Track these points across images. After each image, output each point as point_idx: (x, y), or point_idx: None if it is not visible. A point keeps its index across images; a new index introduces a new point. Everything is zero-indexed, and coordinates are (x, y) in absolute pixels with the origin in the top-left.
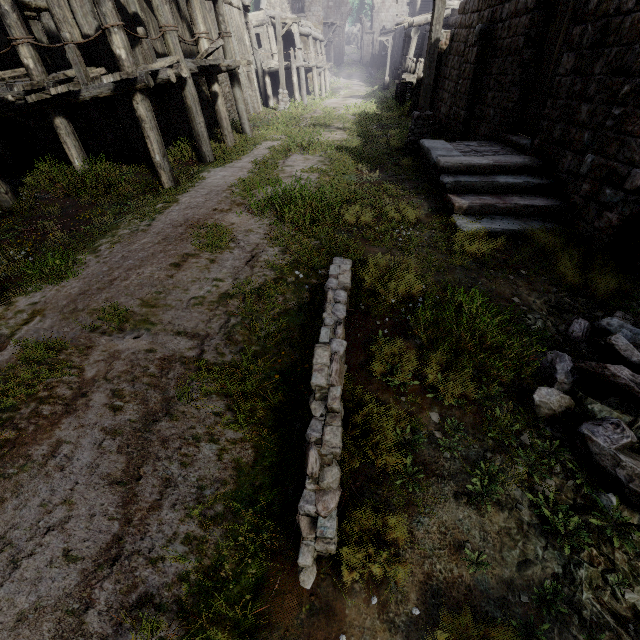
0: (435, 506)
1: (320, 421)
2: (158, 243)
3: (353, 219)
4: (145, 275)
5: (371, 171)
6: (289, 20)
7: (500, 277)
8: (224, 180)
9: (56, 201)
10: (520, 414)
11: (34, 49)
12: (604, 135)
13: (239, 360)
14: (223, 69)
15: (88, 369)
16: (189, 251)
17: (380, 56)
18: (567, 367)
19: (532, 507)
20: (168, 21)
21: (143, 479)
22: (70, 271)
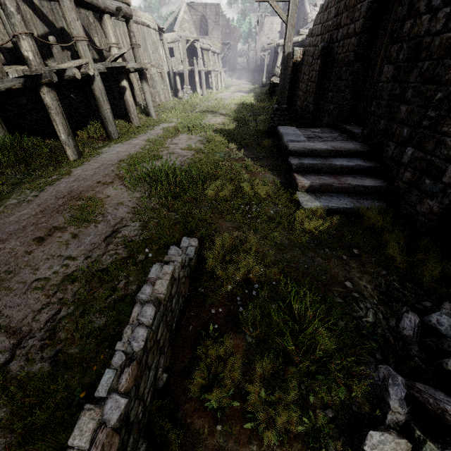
0: None
1: None
2: (33, 215)
3: (213, 193)
4: (3, 251)
5: (239, 149)
6: (191, 38)
7: (334, 256)
8: (117, 155)
9: None
10: None
11: None
12: (422, 133)
13: (47, 370)
14: (131, 70)
15: None
16: (57, 224)
17: (261, 65)
18: (401, 393)
19: None
20: (79, 33)
21: None
22: None
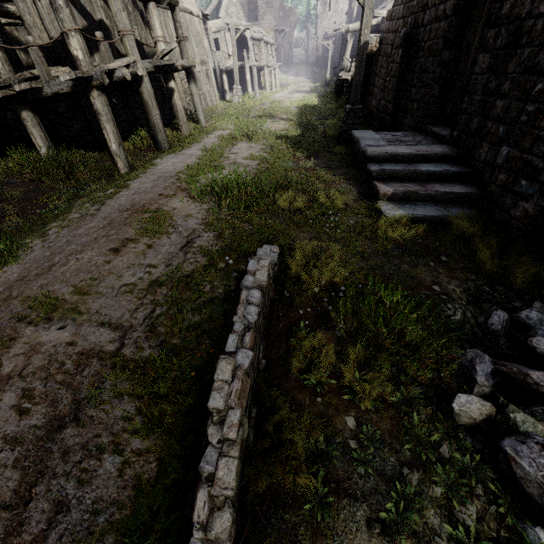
0: (345, 537)
1: (216, 449)
2: (102, 228)
3: (286, 204)
4: (83, 261)
5: (307, 158)
6: (242, 27)
7: (421, 263)
8: (173, 166)
9: (21, 185)
10: (439, 421)
11: (2, 51)
12: (519, 129)
13: (157, 355)
14: (179, 68)
15: (6, 364)
16: (129, 236)
17: (323, 57)
18: (487, 369)
19: (451, 540)
20: (125, 26)
21: (30, 504)
22: (15, 256)
